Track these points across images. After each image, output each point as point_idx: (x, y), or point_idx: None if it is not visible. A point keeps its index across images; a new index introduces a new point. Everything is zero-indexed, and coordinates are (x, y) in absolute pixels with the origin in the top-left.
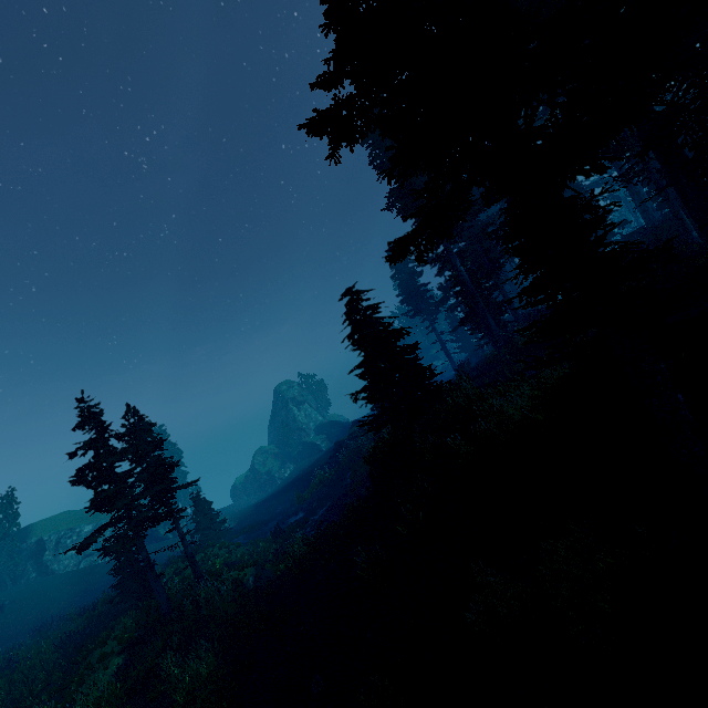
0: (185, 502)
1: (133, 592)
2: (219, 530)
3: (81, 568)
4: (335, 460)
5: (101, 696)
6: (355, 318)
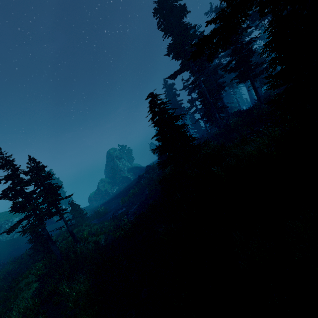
0: (66, 205)
1: (41, 250)
2: (84, 217)
3: (14, 238)
4: (139, 184)
5: (27, 305)
6: (154, 109)
